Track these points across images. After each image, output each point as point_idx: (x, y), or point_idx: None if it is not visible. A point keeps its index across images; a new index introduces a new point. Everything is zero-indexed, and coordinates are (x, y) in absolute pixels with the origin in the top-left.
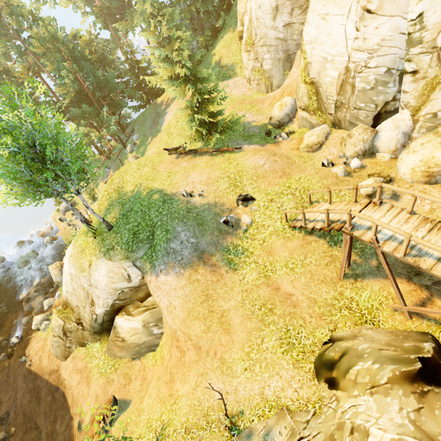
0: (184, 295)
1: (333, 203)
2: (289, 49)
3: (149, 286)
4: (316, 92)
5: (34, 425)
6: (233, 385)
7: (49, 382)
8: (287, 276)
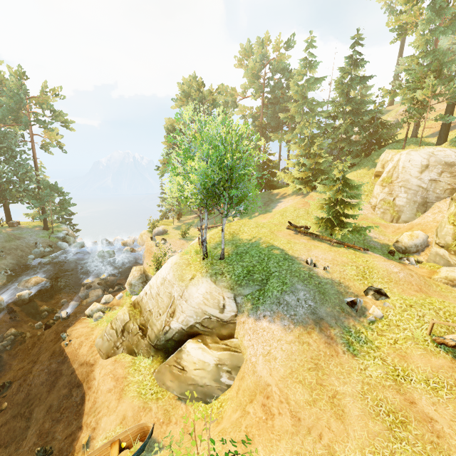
0: (289, 350)
1: None
2: (427, 197)
3: (239, 327)
4: None
5: (28, 413)
6: None
7: (75, 373)
8: (427, 394)
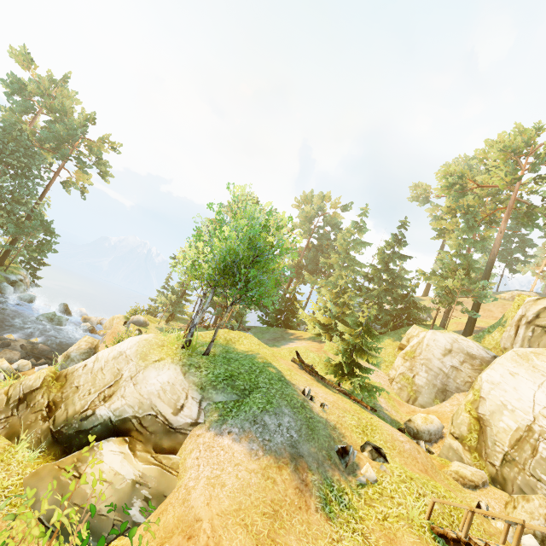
0: (247, 480)
1: None
2: (448, 384)
3: (190, 440)
4: (479, 431)
5: None
6: None
7: None
8: None
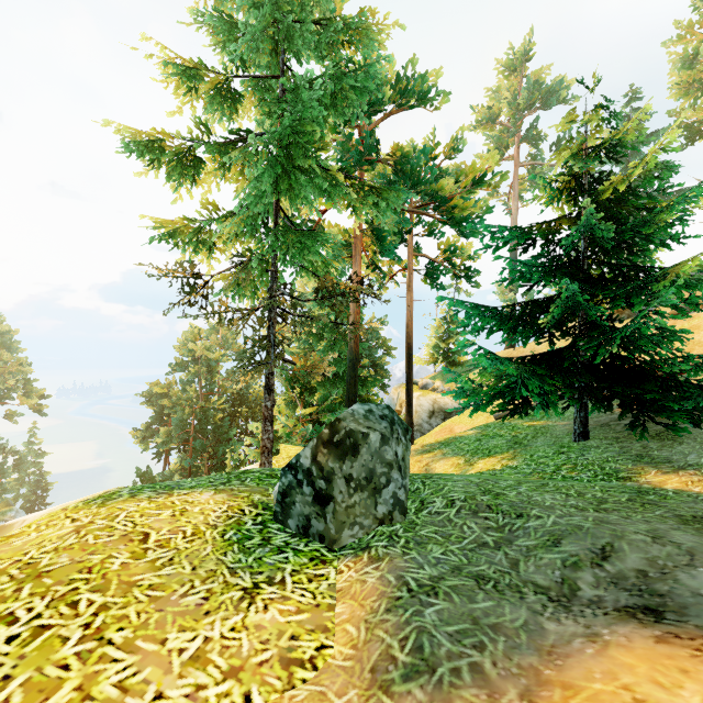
0: None
1: None
2: None
3: None
4: None
5: None
6: None
7: None
8: None
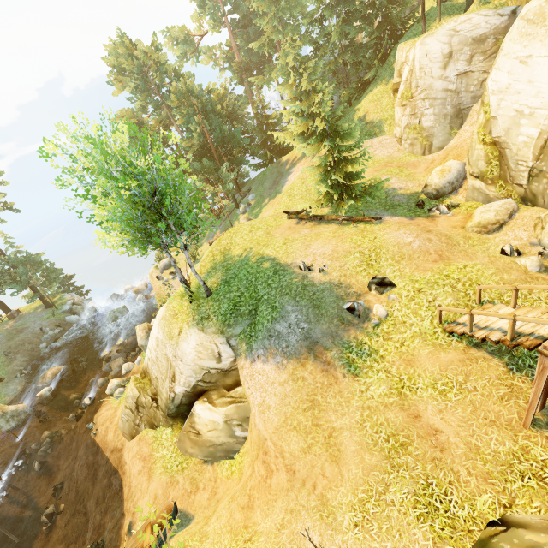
0: (283, 394)
1: (520, 308)
2: (461, 102)
3: (240, 373)
4: (499, 155)
5: (83, 508)
6: (335, 543)
7: (109, 461)
8: (434, 401)
